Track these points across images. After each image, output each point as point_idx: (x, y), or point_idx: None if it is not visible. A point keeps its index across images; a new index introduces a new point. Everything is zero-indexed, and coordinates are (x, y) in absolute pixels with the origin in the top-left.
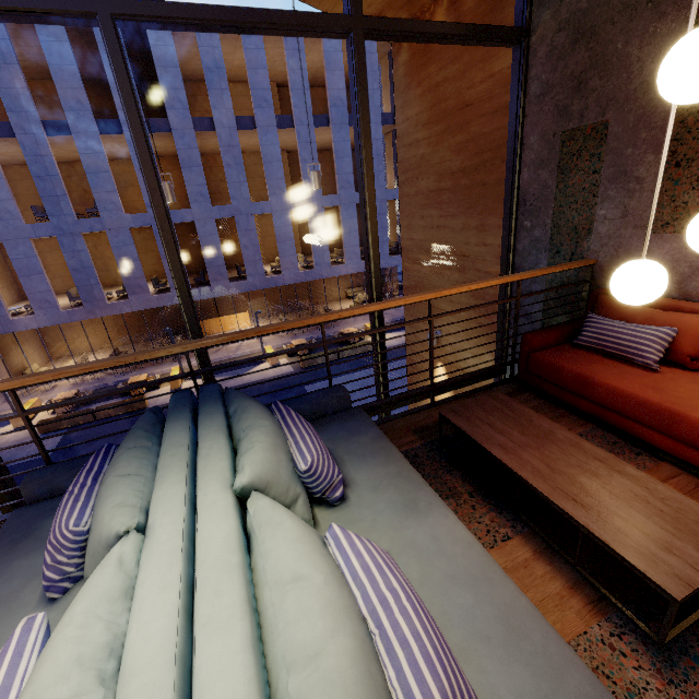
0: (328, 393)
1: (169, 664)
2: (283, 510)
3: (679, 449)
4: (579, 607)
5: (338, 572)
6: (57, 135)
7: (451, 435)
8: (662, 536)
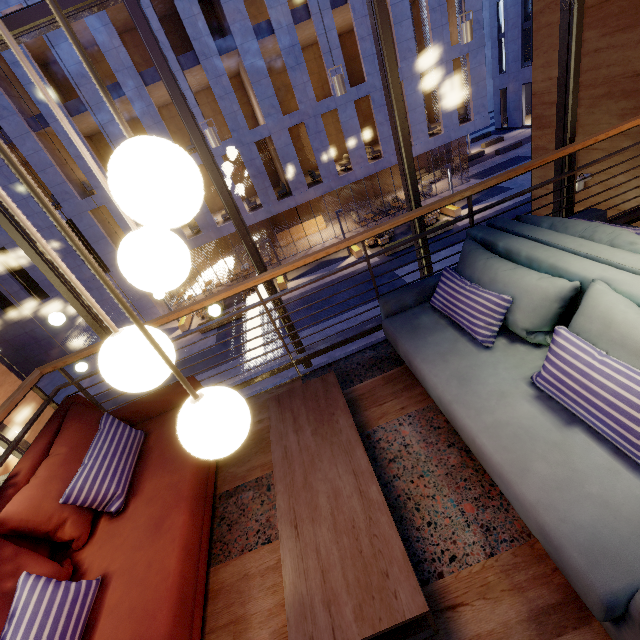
0: (586, 215)
1: None
2: None
3: None
4: None
5: None
6: (152, 84)
7: None
8: None
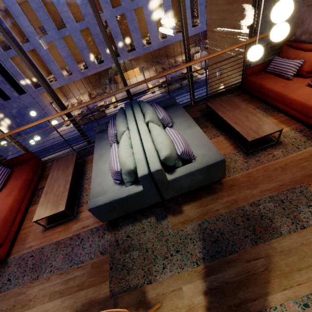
0: (169, 100)
1: (139, 144)
2: (156, 125)
3: (285, 108)
4: (231, 148)
5: (167, 134)
6: None
7: (211, 111)
8: (255, 129)
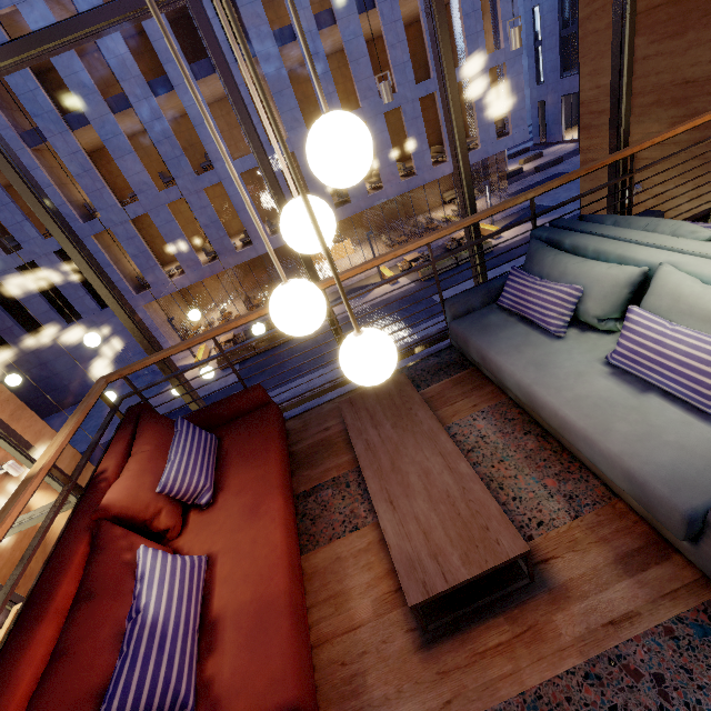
0: (645, 216)
1: None
2: None
3: None
4: None
5: None
6: (162, 94)
7: None
8: None
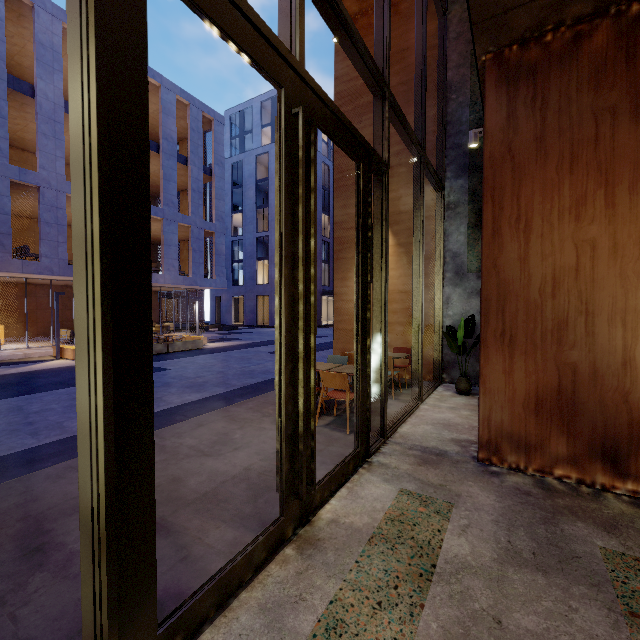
0: None
1: None
2: None
3: None
4: None
5: None
6: None
7: None
8: None
